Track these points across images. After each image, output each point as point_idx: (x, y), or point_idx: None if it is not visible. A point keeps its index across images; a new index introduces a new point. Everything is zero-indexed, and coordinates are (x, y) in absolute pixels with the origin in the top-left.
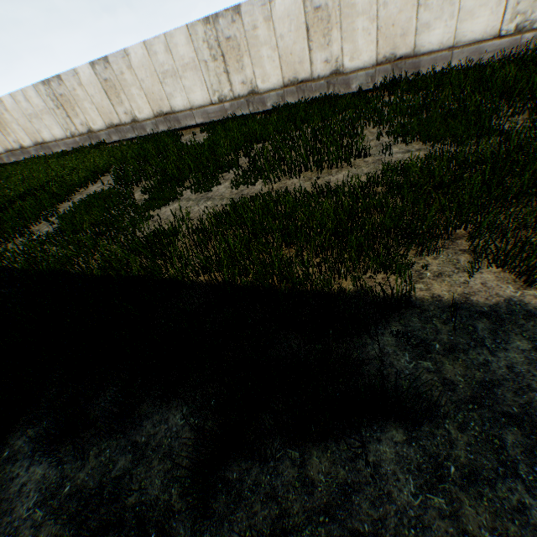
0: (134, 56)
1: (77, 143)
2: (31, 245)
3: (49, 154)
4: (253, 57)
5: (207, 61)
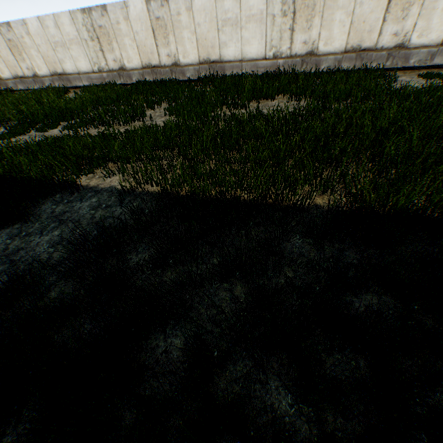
0: (32, 26)
1: None
2: None
3: None
4: (120, 43)
5: (87, 40)
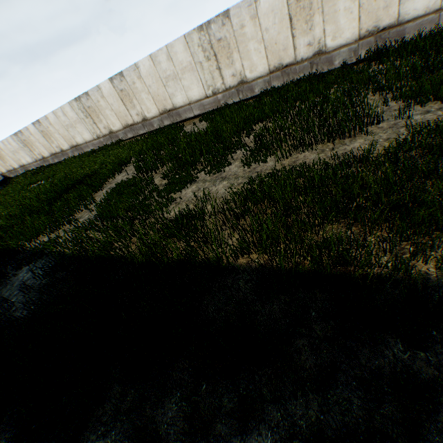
0: (143, 68)
1: (101, 143)
2: (77, 232)
3: (81, 154)
4: (242, 52)
5: (202, 62)
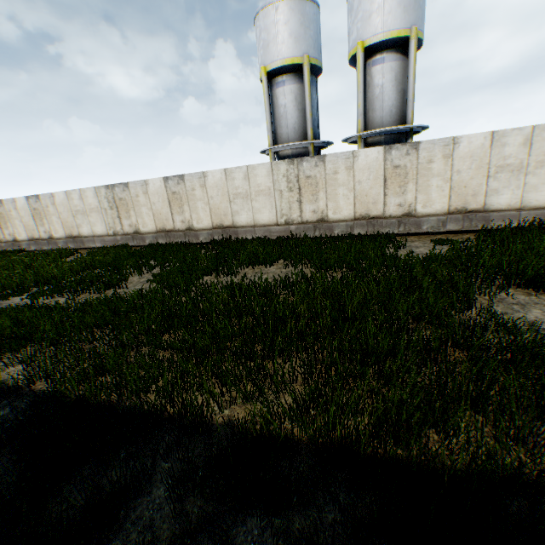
0: (58, 198)
1: (3, 247)
2: None
3: None
4: (137, 211)
5: (107, 209)
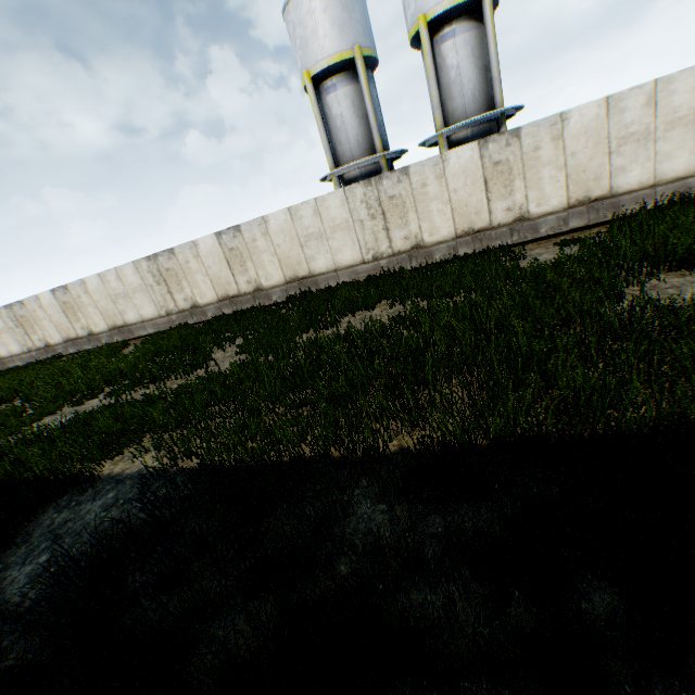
0: (91, 283)
1: (34, 358)
2: None
3: None
4: (190, 281)
5: (153, 285)
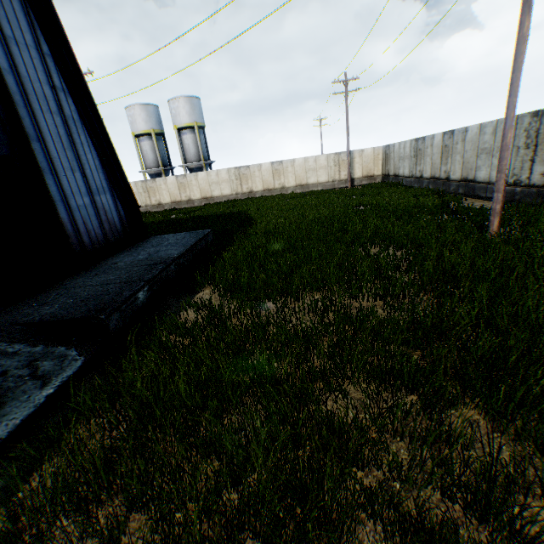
0: None
1: None
2: None
3: None
4: None
5: None
